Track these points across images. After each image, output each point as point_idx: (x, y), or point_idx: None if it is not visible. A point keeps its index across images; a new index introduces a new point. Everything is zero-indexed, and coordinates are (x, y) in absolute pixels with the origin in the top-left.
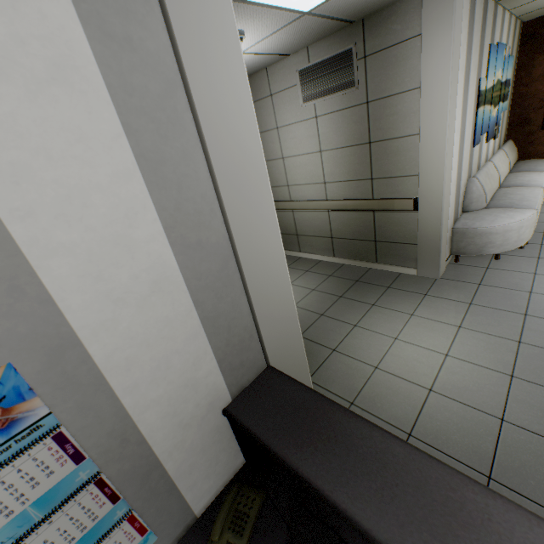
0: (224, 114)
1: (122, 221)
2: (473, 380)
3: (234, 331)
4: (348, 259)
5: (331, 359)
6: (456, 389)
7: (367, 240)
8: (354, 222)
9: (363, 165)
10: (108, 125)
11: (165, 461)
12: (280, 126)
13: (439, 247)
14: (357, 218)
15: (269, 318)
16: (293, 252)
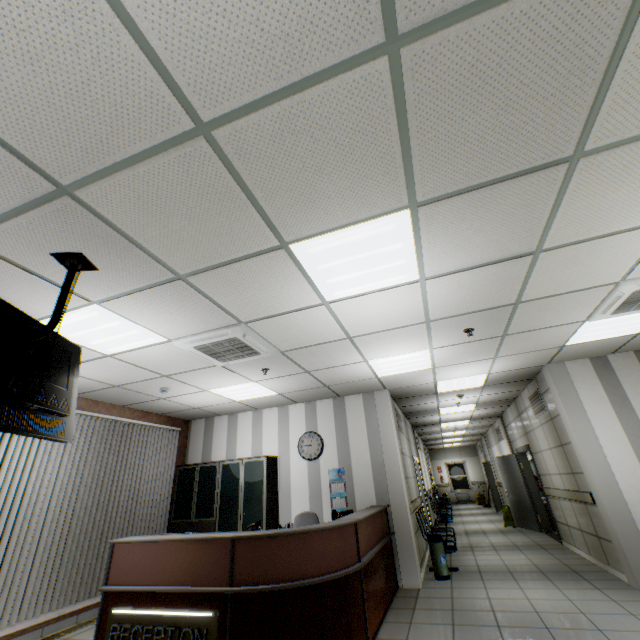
0: (386, 434)
1: (363, 451)
2: (514, 604)
3: (381, 486)
4: (594, 558)
5: (473, 579)
6: (499, 602)
7: (594, 534)
8: (581, 513)
9: (565, 461)
10: (365, 436)
11: (357, 508)
12: (533, 428)
13: (619, 546)
14: (581, 508)
15: (392, 489)
16: (571, 545)
